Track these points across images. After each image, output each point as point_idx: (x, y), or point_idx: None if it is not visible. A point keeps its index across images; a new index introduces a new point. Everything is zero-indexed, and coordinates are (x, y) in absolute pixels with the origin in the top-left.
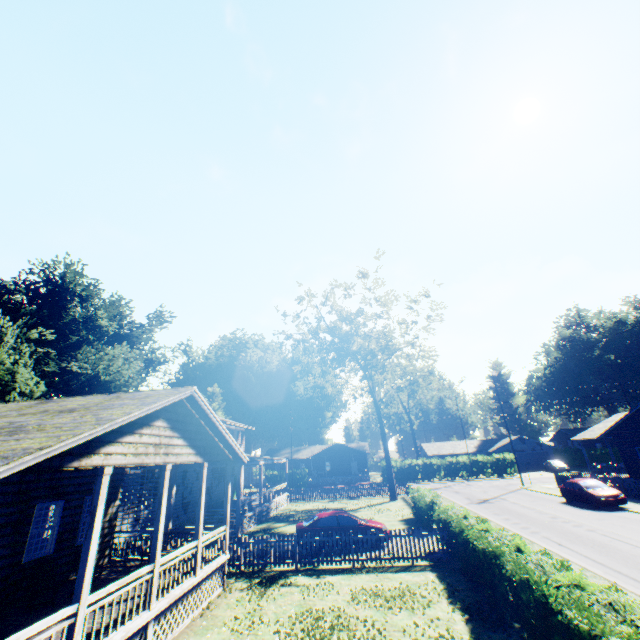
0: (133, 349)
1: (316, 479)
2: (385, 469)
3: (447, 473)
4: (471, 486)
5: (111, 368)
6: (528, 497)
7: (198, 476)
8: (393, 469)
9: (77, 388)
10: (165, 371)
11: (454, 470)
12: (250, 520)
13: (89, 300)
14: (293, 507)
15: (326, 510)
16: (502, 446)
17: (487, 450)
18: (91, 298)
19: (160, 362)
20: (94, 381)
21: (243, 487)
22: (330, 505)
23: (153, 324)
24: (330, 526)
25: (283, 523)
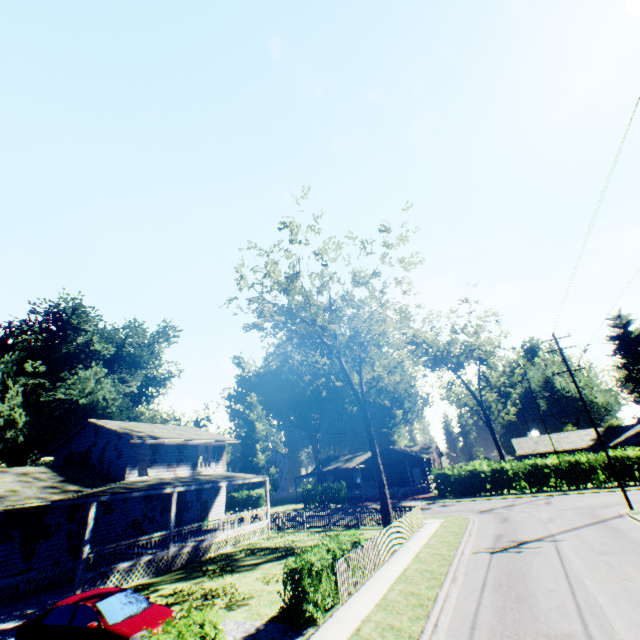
0: (142, 369)
1: (366, 492)
2: (437, 479)
3: (529, 482)
4: (544, 507)
5: (86, 391)
6: (608, 541)
7: (110, 509)
8: (448, 479)
9: (83, 414)
10: (171, 387)
11: (540, 478)
12: (143, 570)
13: (80, 328)
14: (260, 541)
15: (276, 551)
16: (633, 436)
17: (608, 443)
18: (80, 325)
19: (164, 378)
20: (85, 406)
21: (224, 512)
22: (301, 540)
23: (159, 341)
24: (57, 626)
25: (180, 576)
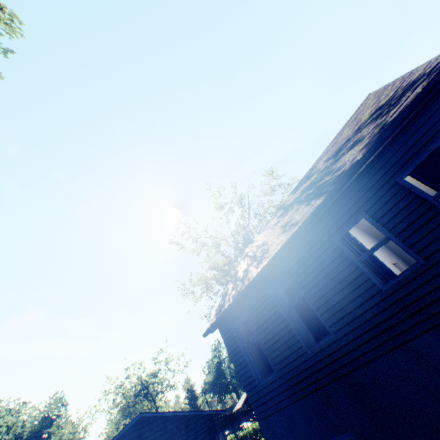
0: None
1: None
2: None
3: None
4: None
5: None
6: None
7: None
8: None
9: None
10: None
11: None
12: None
13: None
14: None
15: None
16: None
17: None
18: None
19: None
20: None
21: None
22: None
23: None
24: None
25: None
